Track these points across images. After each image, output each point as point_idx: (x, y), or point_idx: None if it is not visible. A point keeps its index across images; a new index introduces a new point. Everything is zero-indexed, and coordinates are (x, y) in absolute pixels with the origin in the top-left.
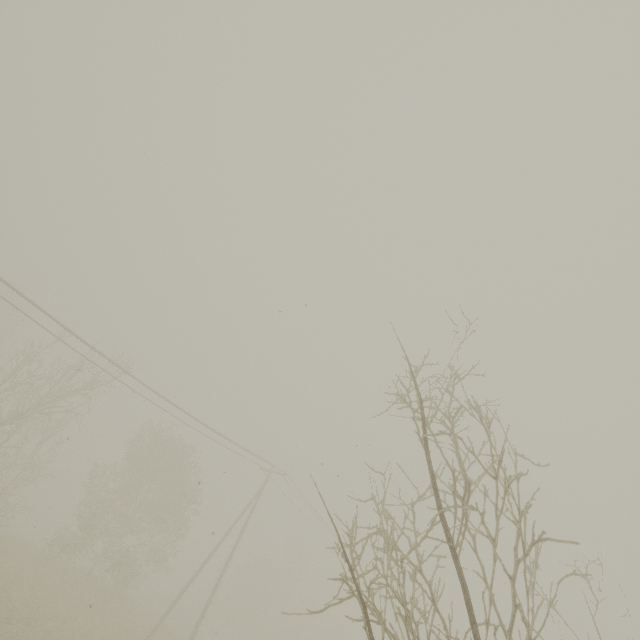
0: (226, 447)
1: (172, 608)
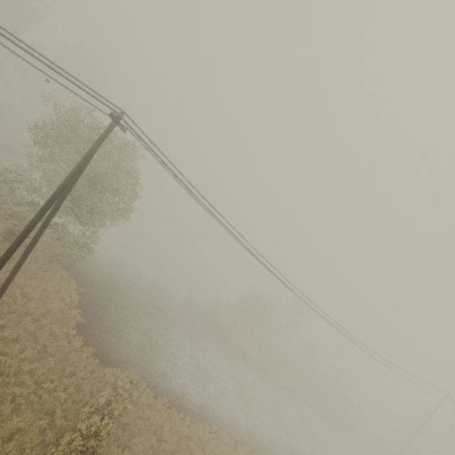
0: (12, 51)
1: (5, 285)
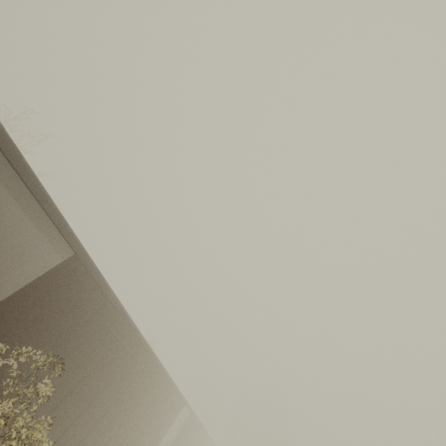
0: None
1: None
